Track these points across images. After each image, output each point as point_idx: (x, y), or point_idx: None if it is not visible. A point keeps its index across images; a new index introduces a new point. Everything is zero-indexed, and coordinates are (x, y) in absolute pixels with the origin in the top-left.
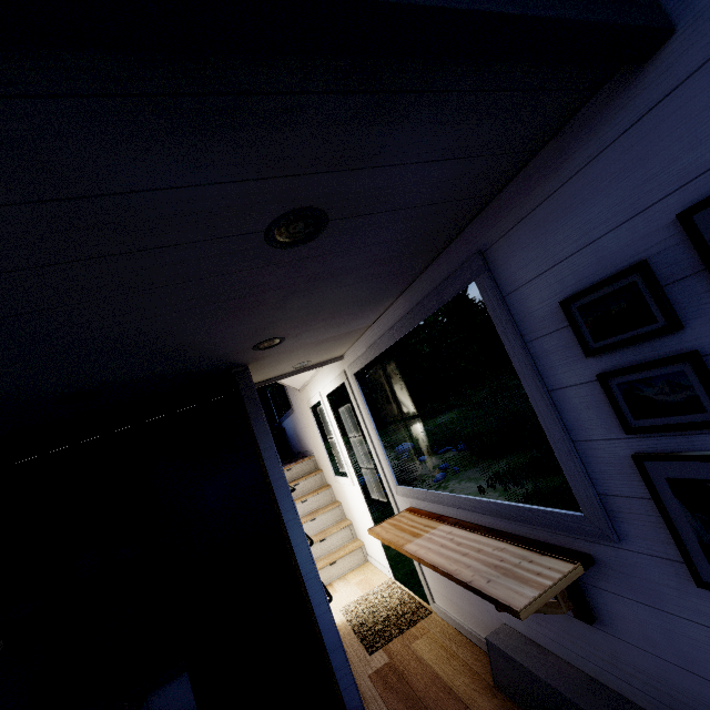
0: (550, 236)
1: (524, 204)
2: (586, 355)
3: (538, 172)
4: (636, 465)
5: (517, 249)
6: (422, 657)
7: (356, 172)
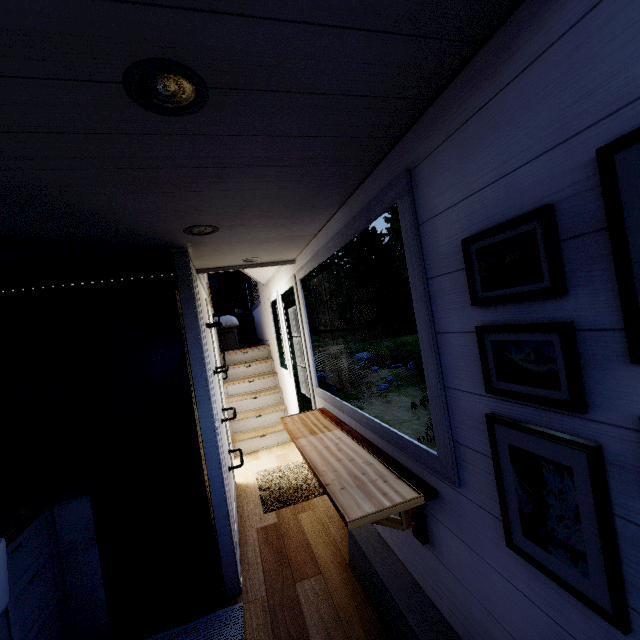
0: (471, 161)
1: (455, 116)
2: (472, 303)
3: (476, 75)
4: (487, 424)
5: (439, 171)
6: (302, 526)
7: (218, 18)
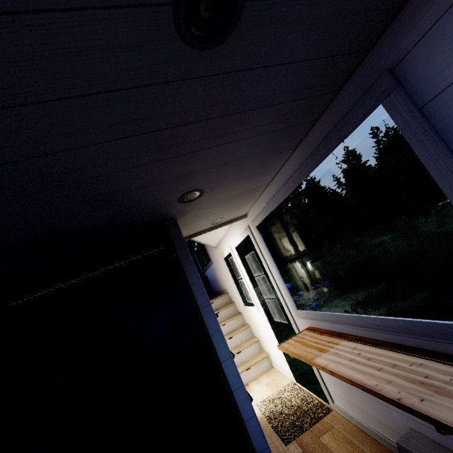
0: None
1: None
2: None
3: None
4: None
5: (442, 44)
6: (330, 450)
7: None
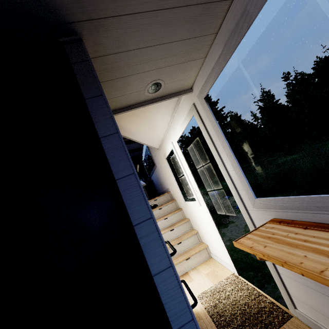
0: None
1: None
2: None
3: None
4: None
5: None
6: None
7: None
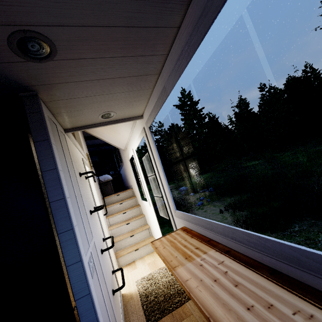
0: None
1: None
2: None
3: None
4: None
5: None
6: None
7: None
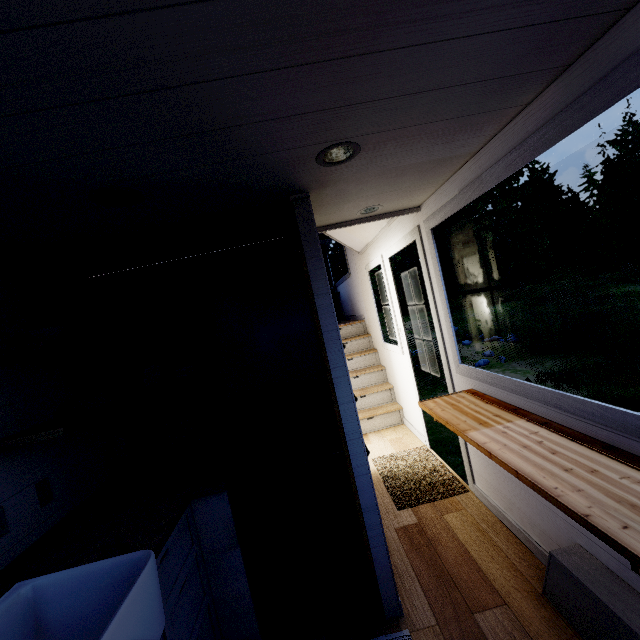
0: None
1: None
2: None
3: None
4: None
5: None
6: (454, 531)
7: None
